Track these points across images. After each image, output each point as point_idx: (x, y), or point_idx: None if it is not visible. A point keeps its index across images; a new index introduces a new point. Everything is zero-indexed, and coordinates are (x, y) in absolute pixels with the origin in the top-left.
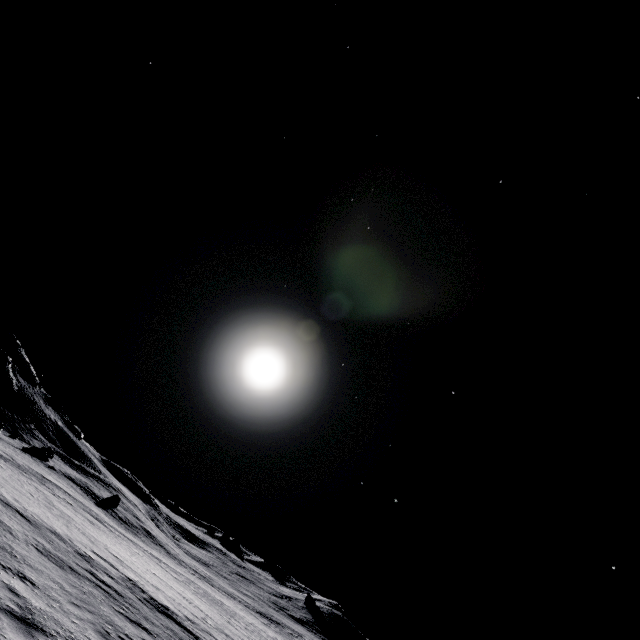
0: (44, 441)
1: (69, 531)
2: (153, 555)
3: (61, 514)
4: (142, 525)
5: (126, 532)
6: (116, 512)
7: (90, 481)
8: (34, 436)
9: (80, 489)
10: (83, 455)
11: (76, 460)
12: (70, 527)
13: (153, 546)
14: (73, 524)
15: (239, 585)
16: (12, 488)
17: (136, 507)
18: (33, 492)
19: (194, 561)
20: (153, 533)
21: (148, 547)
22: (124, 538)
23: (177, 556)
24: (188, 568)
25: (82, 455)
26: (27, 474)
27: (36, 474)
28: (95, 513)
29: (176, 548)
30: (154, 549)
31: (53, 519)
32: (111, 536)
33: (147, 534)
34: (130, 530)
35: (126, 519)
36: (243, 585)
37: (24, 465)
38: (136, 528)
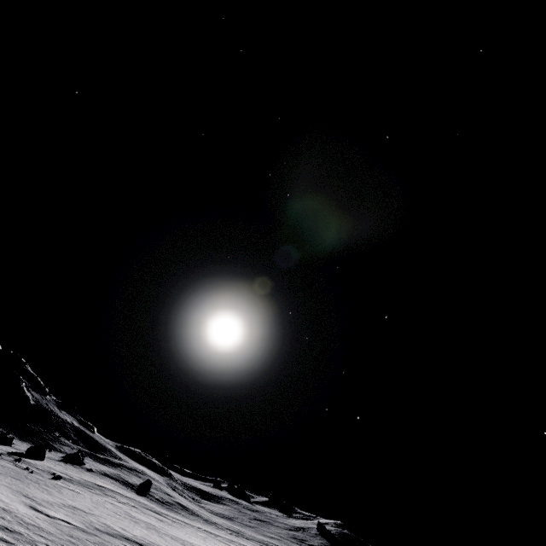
0: (70, 445)
1: (167, 542)
2: (206, 531)
3: (145, 524)
4: (174, 500)
5: (170, 512)
6: (152, 495)
7: (120, 471)
8: (62, 443)
9: (119, 483)
10: (102, 447)
11: (99, 454)
12: (163, 537)
13: (192, 518)
14: (159, 531)
15: (262, 530)
16: (107, 515)
17: (160, 483)
18: (115, 510)
19: (221, 519)
20: (184, 504)
21: (191, 521)
22: (183, 524)
23: (210, 520)
24: (224, 529)
25: (102, 448)
26: (92, 489)
27: (93, 485)
28: (148, 506)
29: (203, 511)
30: (194, 521)
31: (151, 535)
32: (179, 528)
33: (182, 507)
34: (170, 509)
35: (162, 499)
36: (264, 528)
37: (80, 479)
38: (172, 505)
